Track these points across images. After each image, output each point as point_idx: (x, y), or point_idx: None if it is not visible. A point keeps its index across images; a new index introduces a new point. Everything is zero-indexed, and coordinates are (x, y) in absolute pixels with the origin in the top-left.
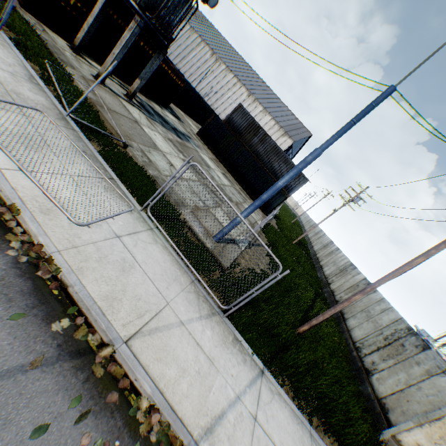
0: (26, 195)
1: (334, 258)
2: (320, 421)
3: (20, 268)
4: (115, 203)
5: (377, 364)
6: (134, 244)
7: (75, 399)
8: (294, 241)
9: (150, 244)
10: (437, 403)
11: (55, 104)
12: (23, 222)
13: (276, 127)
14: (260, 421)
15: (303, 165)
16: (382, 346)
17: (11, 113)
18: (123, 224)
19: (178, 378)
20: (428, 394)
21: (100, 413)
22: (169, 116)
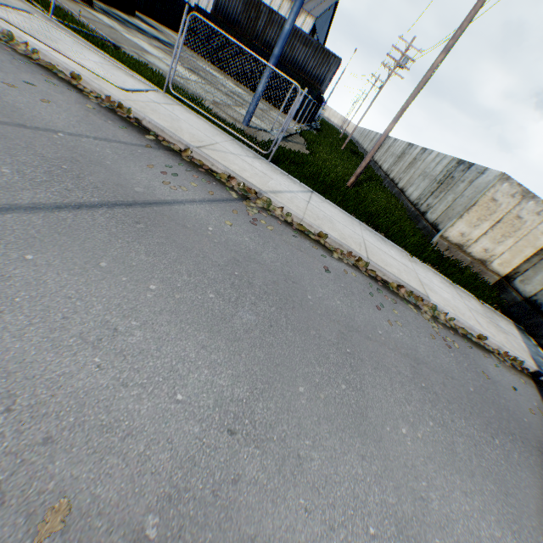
0: (76, 69)
1: (392, 150)
2: (372, 227)
3: (105, 110)
4: (140, 85)
5: (431, 204)
6: (172, 110)
7: (180, 164)
8: (342, 146)
9: (185, 113)
10: (474, 196)
11: (34, 9)
12: (87, 86)
13: (285, 6)
14: (313, 205)
15: None
16: (435, 189)
17: (14, 15)
18: (156, 98)
19: (241, 171)
20: (468, 195)
21: (198, 172)
22: (142, 25)
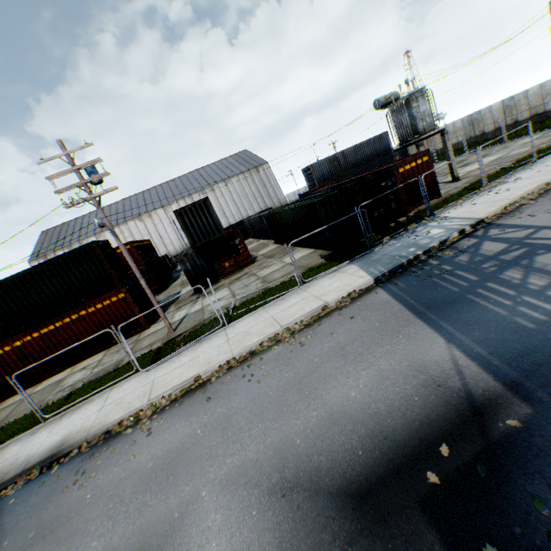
0: None
1: None
2: None
3: None
4: None
5: None
6: None
7: None
8: None
9: None
10: None
11: None
12: None
13: (248, 175)
14: None
15: None
16: None
17: None
18: None
19: None
20: None
21: None
22: None
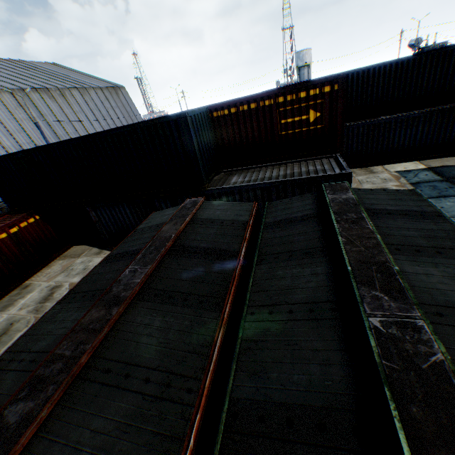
0: None
1: None
2: None
3: None
4: None
5: None
6: None
7: None
8: None
9: None
10: None
11: None
12: None
13: (107, 94)
14: None
15: None
16: None
17: None
18: None
19: None
20: None
21: None
22: None
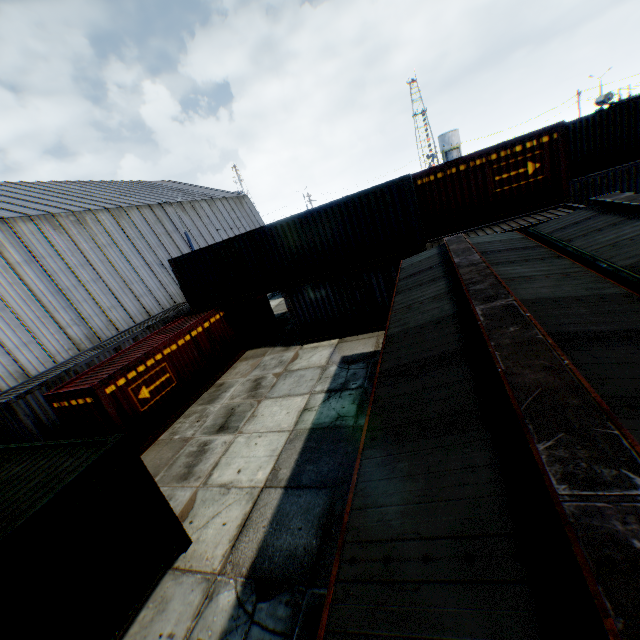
0: None
1: None
2: None
3: None
4: None
5: None
6: None
7: None
8: None
9: None
10: None
11: None
12: None
13: (232, 204)
14: None
15: None
16: None
17: None
18: None
19: None
20: None
21: None
22: None
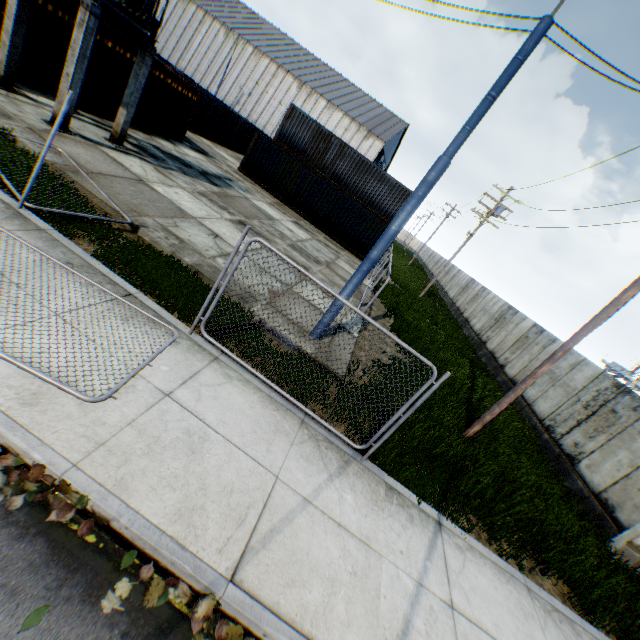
0: None
1: (483, 304)
2: (532, 559)
3: (15, 523)
4: (145, 336)
5: (582, 446)
6: (196, 398)
7: None
8: (421, 294)
9: (221, 386)
10: None
11: None
12: None
13: (353, 128)
14: (460, 607)
15: (424, 190)
16: (583, 419)
17: None
18: (170, 369)
19: (327, 599)
20: None
21: None
22: (189, 153)
